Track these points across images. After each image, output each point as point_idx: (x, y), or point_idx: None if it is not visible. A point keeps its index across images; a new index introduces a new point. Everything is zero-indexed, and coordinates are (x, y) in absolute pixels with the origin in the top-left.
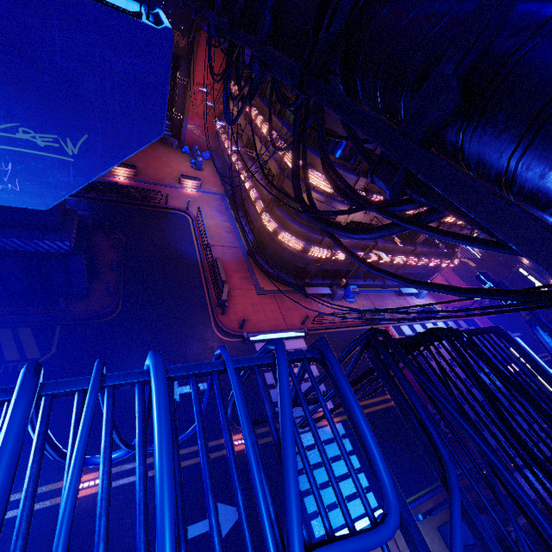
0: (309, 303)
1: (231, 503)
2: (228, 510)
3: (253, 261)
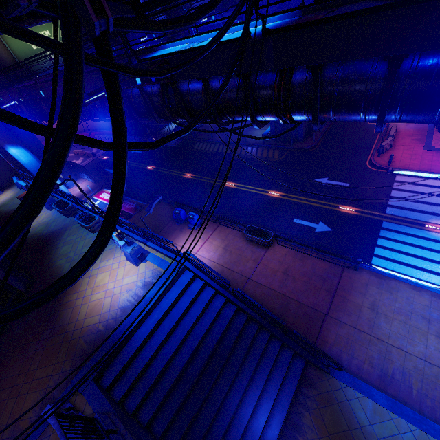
0: None
1: (327, 225)
2: (323, 226)
3: (437, 130)
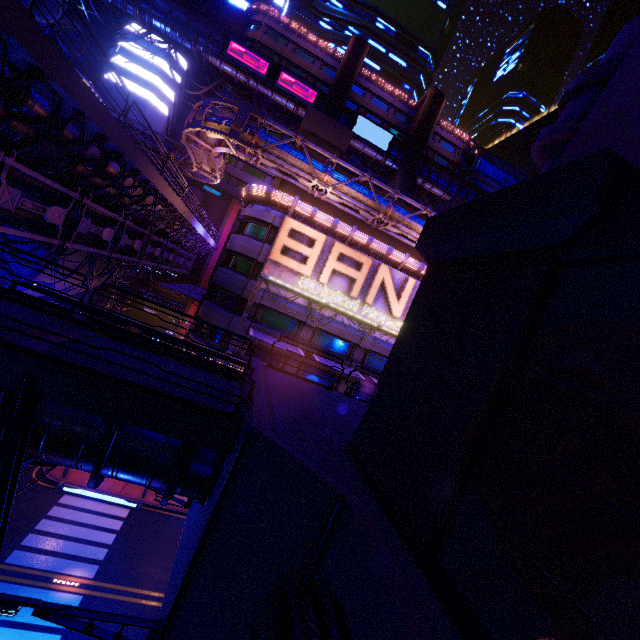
0: None
1: None
2: None
3: None
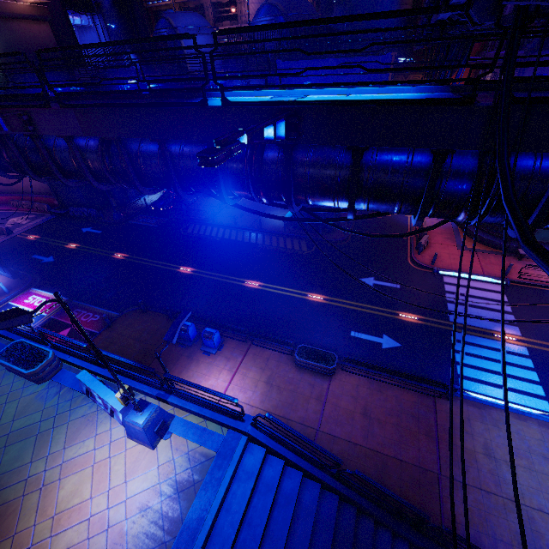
0: (521, 264)
1: (393, 338)
2: (389, 340)
3: (461, 230)
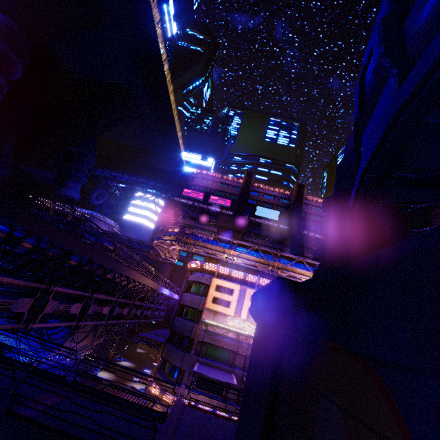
0: None
1: None
2: None
3: None
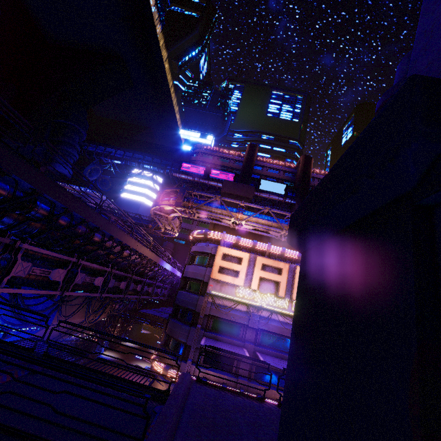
0: None
1: None
2: None
3: None
